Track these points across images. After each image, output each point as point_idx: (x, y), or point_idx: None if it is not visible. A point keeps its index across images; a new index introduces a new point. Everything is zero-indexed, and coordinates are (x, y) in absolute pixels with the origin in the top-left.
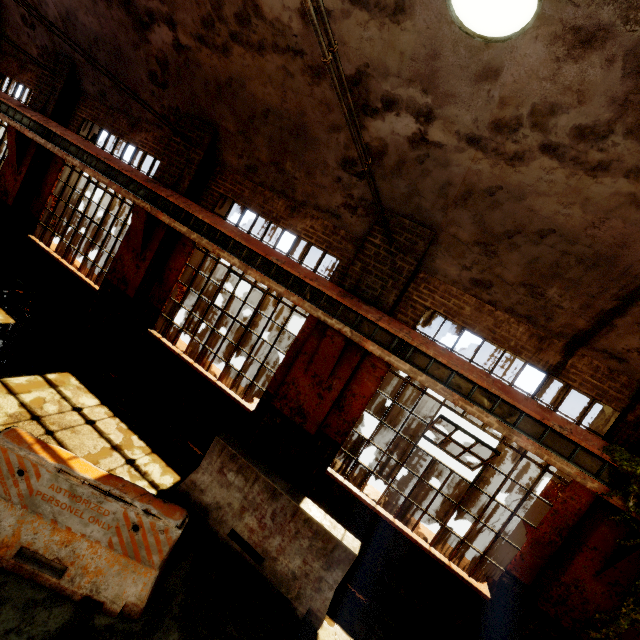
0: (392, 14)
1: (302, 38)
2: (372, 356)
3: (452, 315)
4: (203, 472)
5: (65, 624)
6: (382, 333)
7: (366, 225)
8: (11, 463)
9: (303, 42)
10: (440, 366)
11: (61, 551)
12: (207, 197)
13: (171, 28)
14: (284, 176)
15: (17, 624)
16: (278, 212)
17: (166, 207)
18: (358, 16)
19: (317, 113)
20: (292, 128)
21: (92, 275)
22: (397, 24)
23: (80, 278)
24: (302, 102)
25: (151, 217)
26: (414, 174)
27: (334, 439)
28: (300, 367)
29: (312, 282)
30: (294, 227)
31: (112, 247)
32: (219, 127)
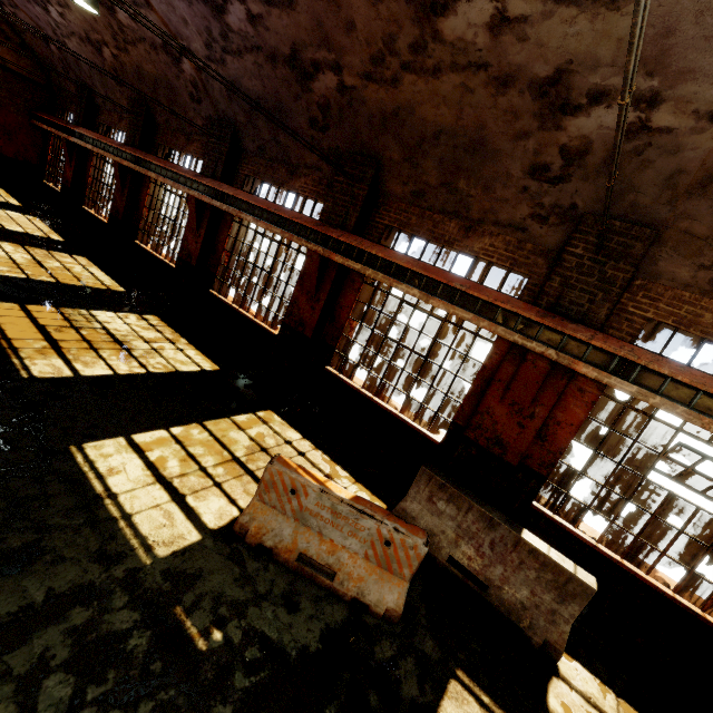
0: (610, 2)
1: (488, 51)
2: (578, 379)
3: (685, 325)
4: (411, 500)
5: (345, 618)
6: (596, 353)
7: (560, 234)
8: (285, 484)
9: (488, 55)
10: (679, 386)
11: (329, 558)
12: (372, 231)
13: (336, 73)
14: (456, 196)
15: (314, 612)
16: (450, 235)
17: (337, 247)
18: (563, 14)
19: (500, 124)
20: (468, 144)
21: (265, 320)
22: (616, 11)
23: (258, 324)
24: (482, 116)
25: (323, 259)
26: (628, 168)
27: (537, 471)
28: (494, 395)
29: (504, 305)
30: (470, 248)
31: (283, 292)
32: (382, 158)
